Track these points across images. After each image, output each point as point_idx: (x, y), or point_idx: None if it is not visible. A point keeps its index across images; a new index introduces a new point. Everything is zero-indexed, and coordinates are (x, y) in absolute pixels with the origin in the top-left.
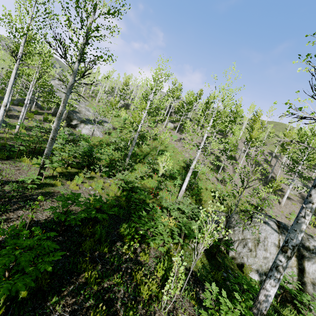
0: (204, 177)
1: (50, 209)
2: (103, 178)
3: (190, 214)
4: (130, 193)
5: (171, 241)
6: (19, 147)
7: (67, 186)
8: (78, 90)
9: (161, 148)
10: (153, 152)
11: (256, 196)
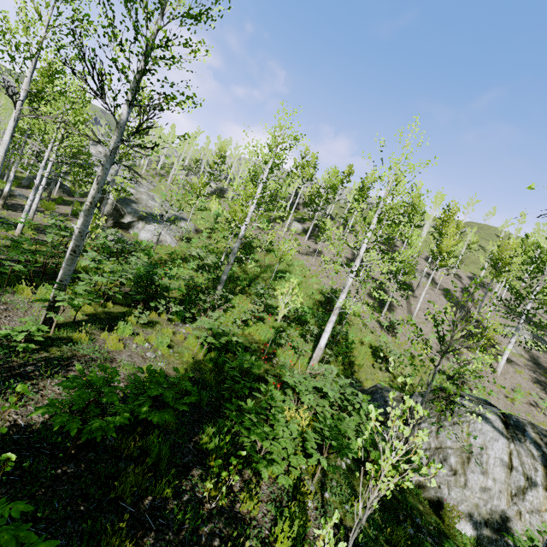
0: (356, 320)
1: (47, 408)
2: (174, 325)
3: (338, 399)
4: (222, 355)
5: (303, 464)
6: (13, 266)
7: (102, 342)
8: (137, 164)
9: (280, 267)
10: (266, 274)
11: (450, 356)
